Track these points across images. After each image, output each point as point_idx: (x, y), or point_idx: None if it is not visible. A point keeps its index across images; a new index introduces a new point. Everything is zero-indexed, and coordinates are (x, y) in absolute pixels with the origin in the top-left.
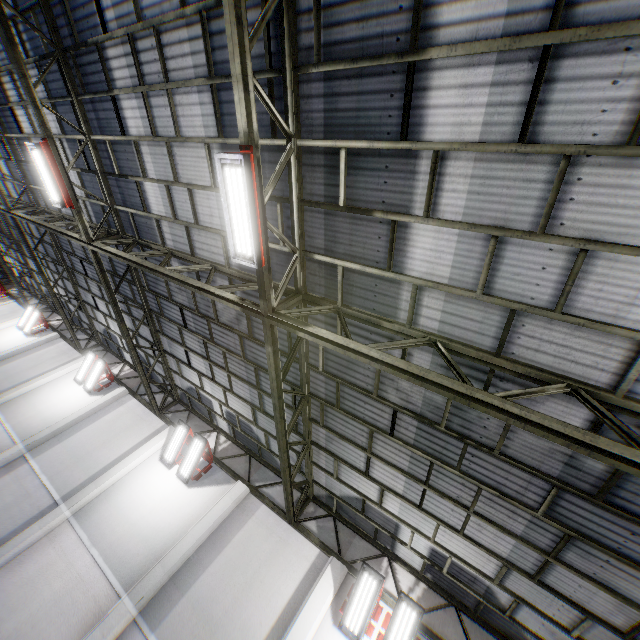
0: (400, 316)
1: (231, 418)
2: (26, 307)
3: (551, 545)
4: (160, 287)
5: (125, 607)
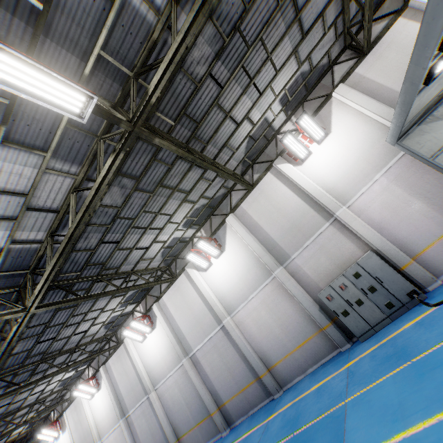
0: (151, 21)
1: (187, 224)
2: (72, 401)
3: (293, 11)
4: (80, 260)
5: (279, 272)
